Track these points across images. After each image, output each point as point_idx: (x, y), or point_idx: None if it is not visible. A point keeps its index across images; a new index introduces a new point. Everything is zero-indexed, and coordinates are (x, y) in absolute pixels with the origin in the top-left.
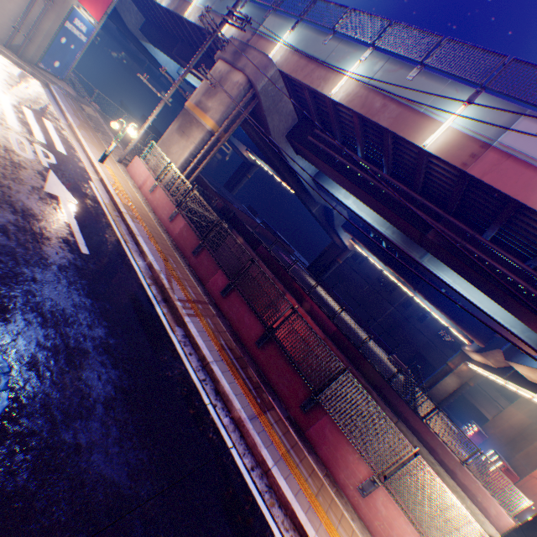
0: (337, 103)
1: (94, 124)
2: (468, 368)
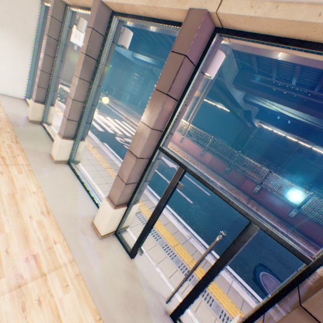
0: (282, 61)
1: (124, 110)
2: None
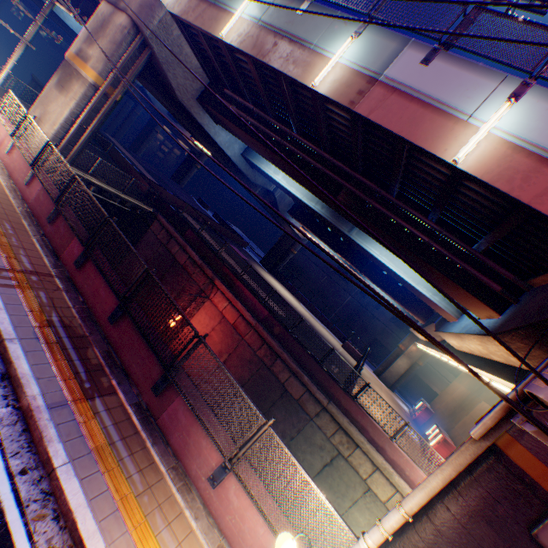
0: (230, 46)
1: None
2: (417, 348)
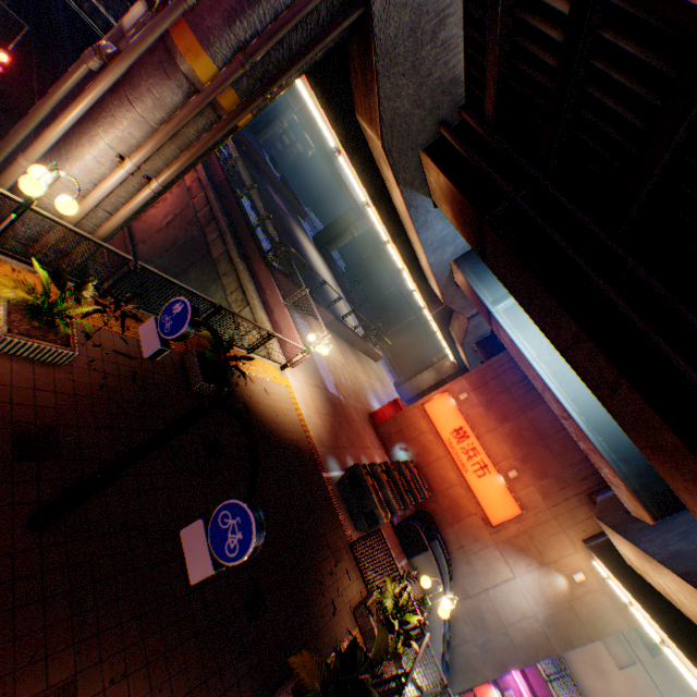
0: None
1: None
2: (451, 364)
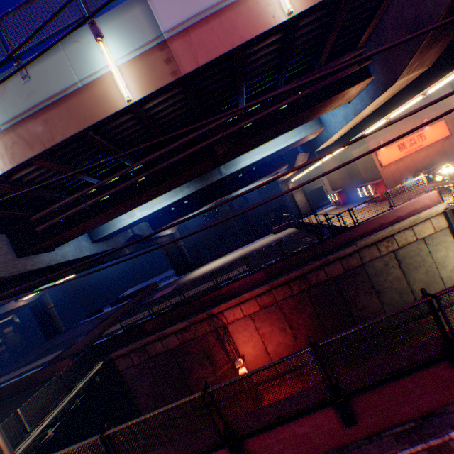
0: (5, 174)
1: None
2: (293, 183)
